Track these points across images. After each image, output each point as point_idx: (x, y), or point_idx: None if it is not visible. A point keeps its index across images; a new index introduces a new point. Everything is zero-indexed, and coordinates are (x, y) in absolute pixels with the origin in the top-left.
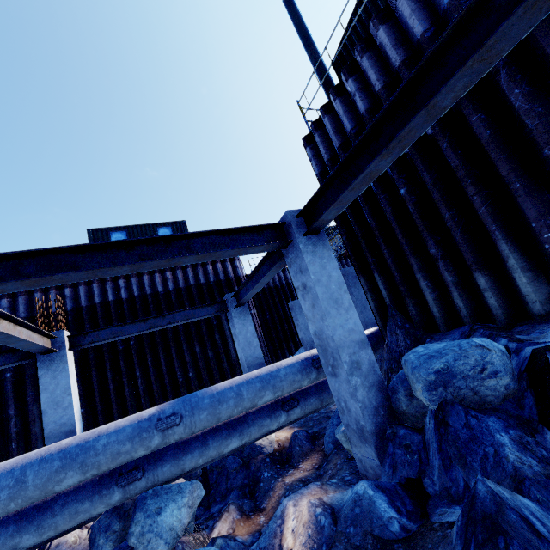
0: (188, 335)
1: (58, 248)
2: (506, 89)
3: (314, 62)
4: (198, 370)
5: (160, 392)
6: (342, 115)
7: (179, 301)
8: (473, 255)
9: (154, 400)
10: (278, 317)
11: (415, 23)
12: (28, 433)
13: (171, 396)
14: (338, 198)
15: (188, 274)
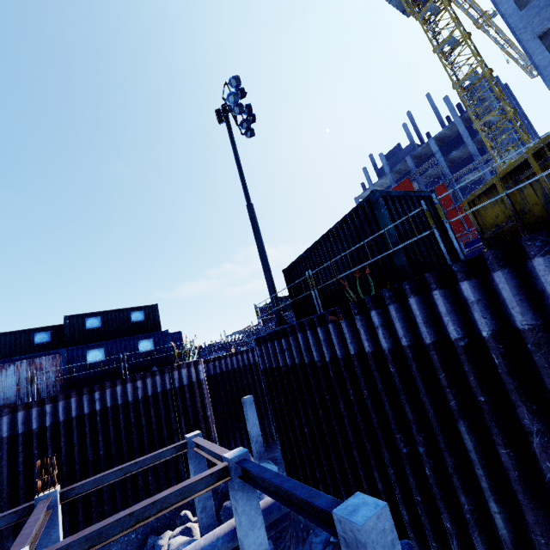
0: (151, 440)
1: (93, 531)
2: (347, 428)
3: (267, 284)
4: (157, 473)
5: (122, 497)
6: (278, 353)
7: (146, 407)
8: (335, 494)
9: (116, 506)
10: (233, 398)
11: (314, 352)
12: (2, 548)
13: (131, 500)
14: (254, 487)
15: (157, 382)
